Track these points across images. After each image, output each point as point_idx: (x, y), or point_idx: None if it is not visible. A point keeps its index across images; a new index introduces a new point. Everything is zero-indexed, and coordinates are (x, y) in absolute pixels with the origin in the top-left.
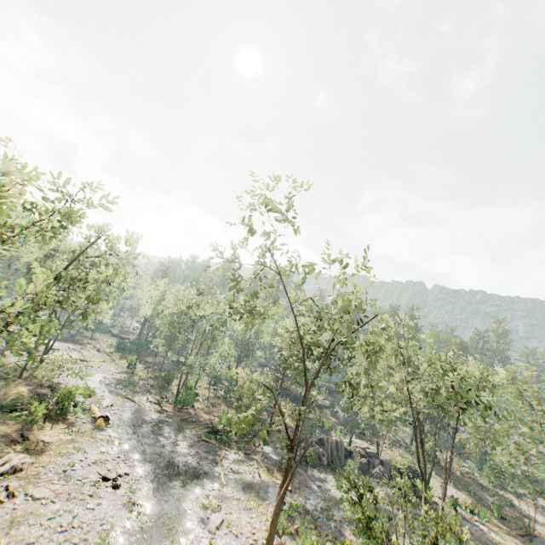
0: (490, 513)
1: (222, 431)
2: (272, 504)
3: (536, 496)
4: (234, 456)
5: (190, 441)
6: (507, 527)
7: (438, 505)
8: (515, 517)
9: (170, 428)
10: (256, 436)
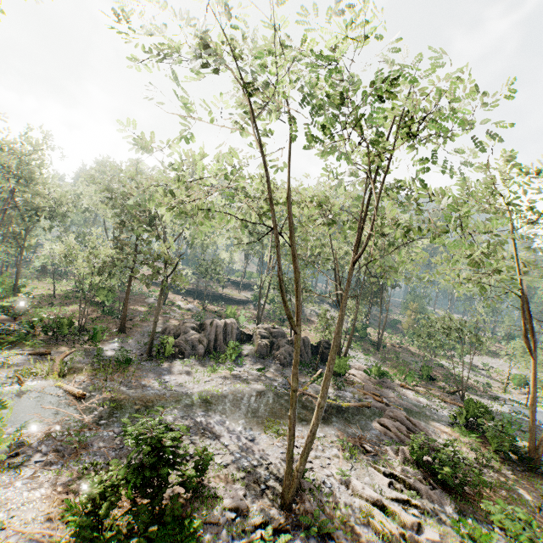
0: (418, 377)
1: (4, 327)
2: None
3: (464, 354)
4: (4, 359)
5: None
6: (437, 388)
7: (357, 378)
8: (445, 376)
9: None
10: (103, 333)
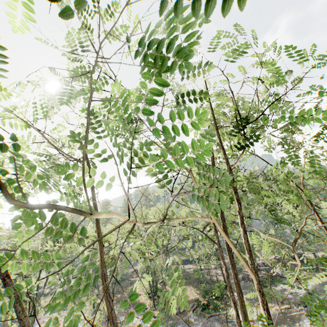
0: None
1: (211, 301)
2: (300, 323)
3: None
4: None
5: (204, 324)
6: None
7: None
8: None
9: (181, 326)
10: None
